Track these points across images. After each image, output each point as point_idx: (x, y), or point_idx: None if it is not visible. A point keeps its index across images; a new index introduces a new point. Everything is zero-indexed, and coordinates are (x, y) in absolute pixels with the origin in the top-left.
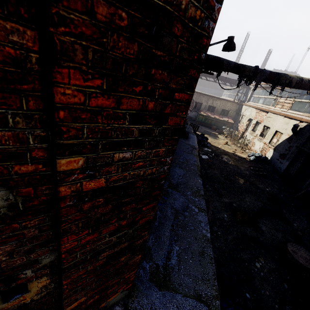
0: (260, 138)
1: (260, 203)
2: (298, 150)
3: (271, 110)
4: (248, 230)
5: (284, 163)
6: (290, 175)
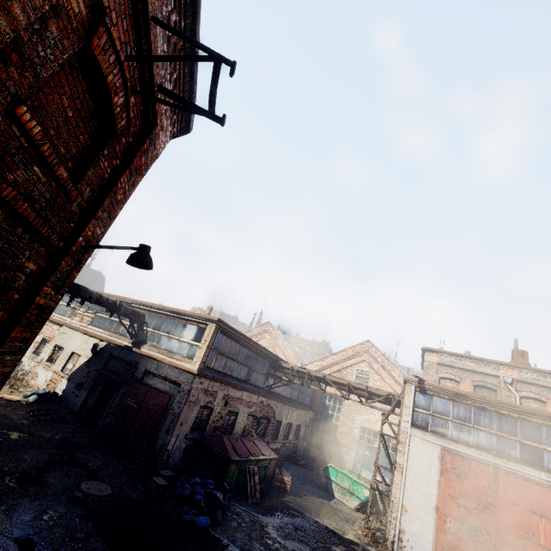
0: (48, 365)
1: (47, 455)
2: (98, 375)
3: (67, 323)
4: (32, 490)
5: (82, 396)
6: (89, 410)
